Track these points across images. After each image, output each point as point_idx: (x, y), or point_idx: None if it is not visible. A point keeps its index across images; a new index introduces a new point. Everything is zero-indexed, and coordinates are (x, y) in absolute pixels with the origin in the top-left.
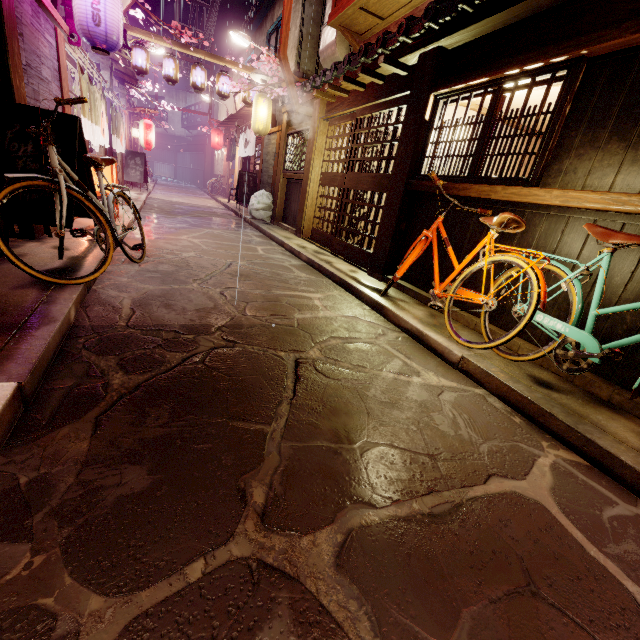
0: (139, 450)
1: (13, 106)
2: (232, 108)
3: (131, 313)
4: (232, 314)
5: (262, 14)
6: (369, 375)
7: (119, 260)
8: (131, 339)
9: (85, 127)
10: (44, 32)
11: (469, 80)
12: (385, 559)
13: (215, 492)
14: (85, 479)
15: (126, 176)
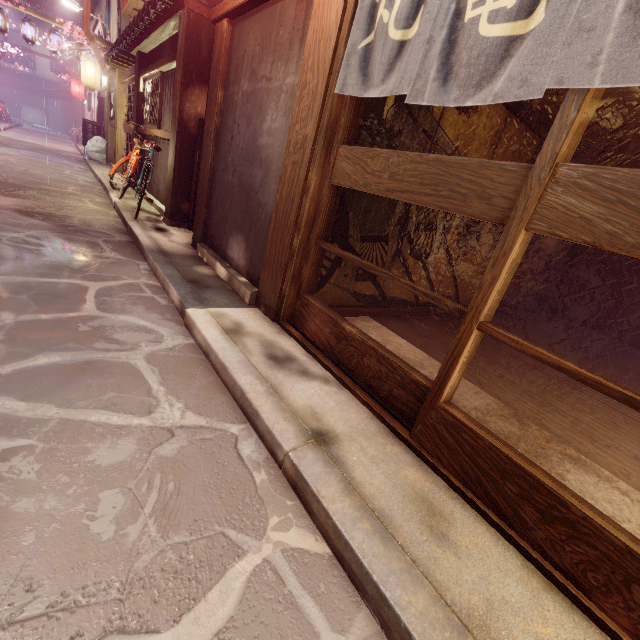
0: None
1: None
2: None
3: None
4: None
5: None
6: (55, 199)
7: None
8: None
9: None
10: None
11: (145, 73)
12: None
13: None
14: None
15: None
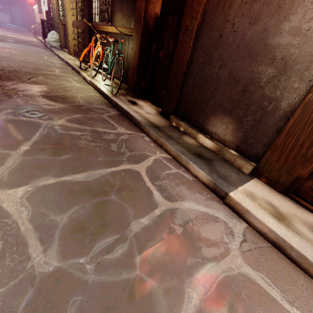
0: None
1: None
2: None
3: None
4: (16, 69)
5: None
6: (56, 82)
7: None
8: None
9: None
10: None
11: None
12: (28, 93)
13: None
14: None
15: None
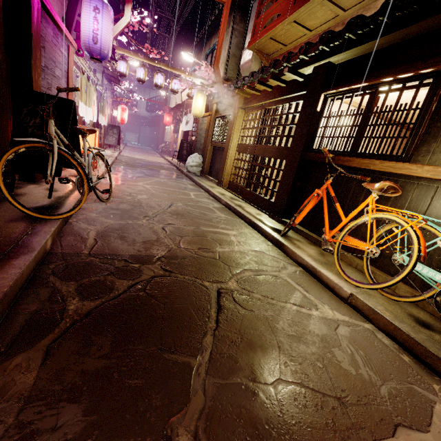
0: (79, 384)
1: (30, 92)
2: (179, 100)
3: (94, 243)
4: (170, 246)
5: (203, 42)
6: (277, 307)
7: (92, 199)
8: (90, 266)
9: (81, 108)
10: (60, 47)
11: (352, 84)
12: None
13: (143, 440)
14: (23, 420)
15: (106, 140)
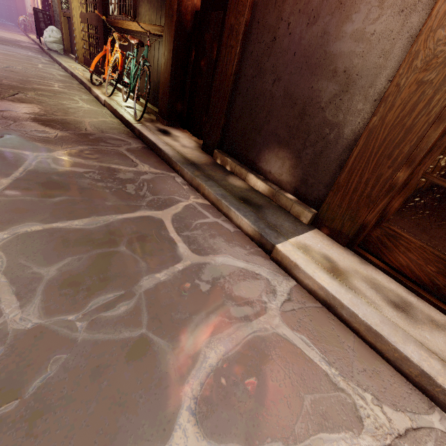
0: None
1: None
2: None
3: None
4: None
5: None
6: (53, 101)
7: None
8: None
9: None
10: None
11: None
12: (10, 115)
13: None
14: None
15: None
